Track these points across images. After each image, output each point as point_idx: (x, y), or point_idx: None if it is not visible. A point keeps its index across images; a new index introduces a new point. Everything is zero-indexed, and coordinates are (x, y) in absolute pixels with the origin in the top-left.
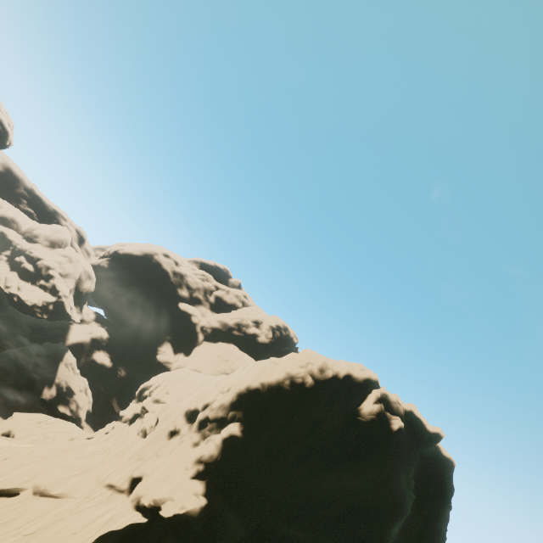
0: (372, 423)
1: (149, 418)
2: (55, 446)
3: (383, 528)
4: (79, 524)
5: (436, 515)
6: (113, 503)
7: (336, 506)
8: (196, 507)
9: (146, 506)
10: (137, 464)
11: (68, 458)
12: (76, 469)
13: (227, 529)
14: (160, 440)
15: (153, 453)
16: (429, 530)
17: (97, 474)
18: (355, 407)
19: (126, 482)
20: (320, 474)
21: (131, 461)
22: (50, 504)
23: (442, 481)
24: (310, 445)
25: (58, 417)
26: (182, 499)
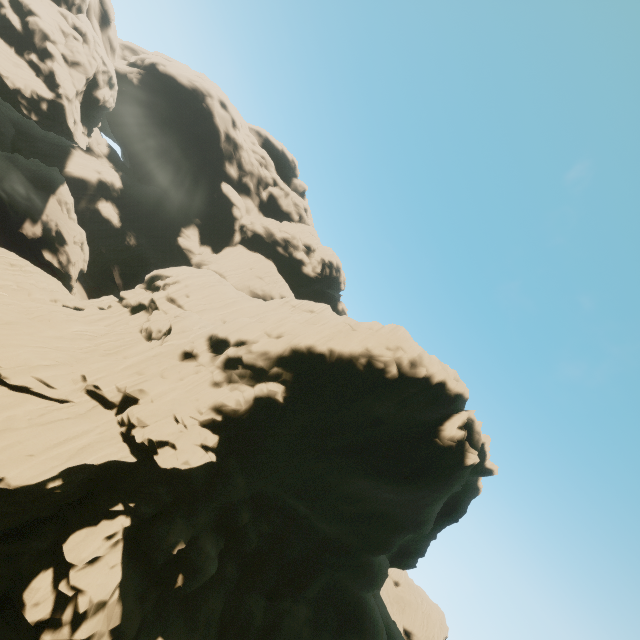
0: (448, 451)
1: (159, 319)
2: (29, 305)
3: (395, 538)
4: (39, 444)
5: (437, 527)
6: (93, 421)
7: (357, 505)
8: (202, 465)
9: (137, 442)
10: (134, 380)
11: (41, 334)
12: (49, 357)
13: (231, 491)
14: (170, 358)
15: (157, 372)
16: (423, 536)
17: (78, 374)
18: (435, 425)
19: (116, 398)
20: (359, 476)
21: (127, 372)
22: (2, 398)
23: (460, 504)
24: (364, 446)
25: (41, 263)
26: (187, 451)
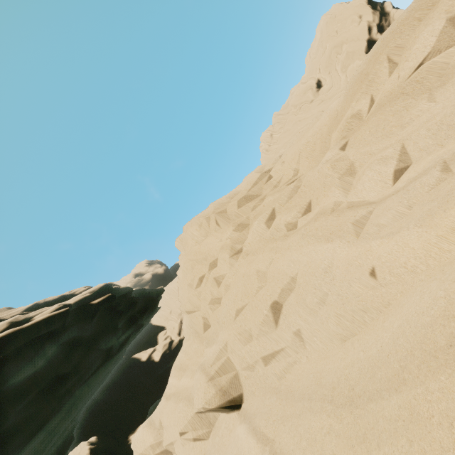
0: None
1: None
2: None
3: None
4: None
5: None
6: None
7: None
8: None
9: None
10: None
11: None
12: None
13: None
14: None
15: None
16: None
17: None
18: None
19: None
20: None
21: None
22: None
23: None
24: None
25: None
26: None
